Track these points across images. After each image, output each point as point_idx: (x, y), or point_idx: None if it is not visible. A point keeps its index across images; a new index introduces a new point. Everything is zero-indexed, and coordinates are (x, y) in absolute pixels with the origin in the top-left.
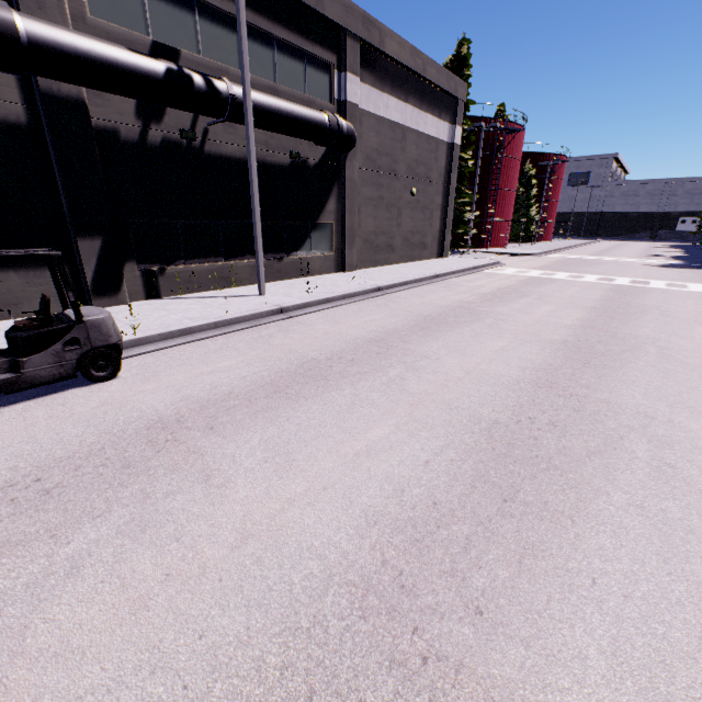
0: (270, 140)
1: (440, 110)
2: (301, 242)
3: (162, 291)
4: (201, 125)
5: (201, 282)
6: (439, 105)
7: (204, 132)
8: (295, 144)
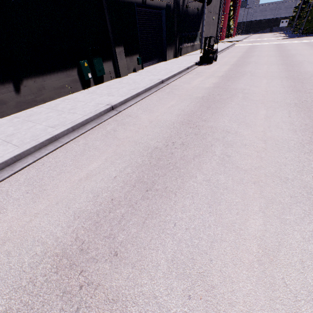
0: (195, 5)
1: None
2: (195, 39)
3: (181, 54)
4: (188, 3)
5: (184, 52)
6: None
7: (188, 5)
8: (198, 5)
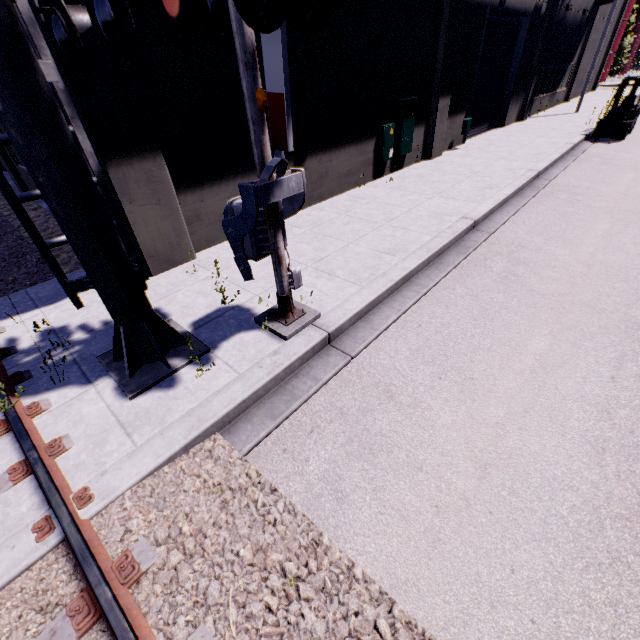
0: (581, 4)
1: None
2: (560, 80)
3: (529, 113)
4: None
5: (536, 108)
6: None
7: (570, 4)
8: (586, 3)
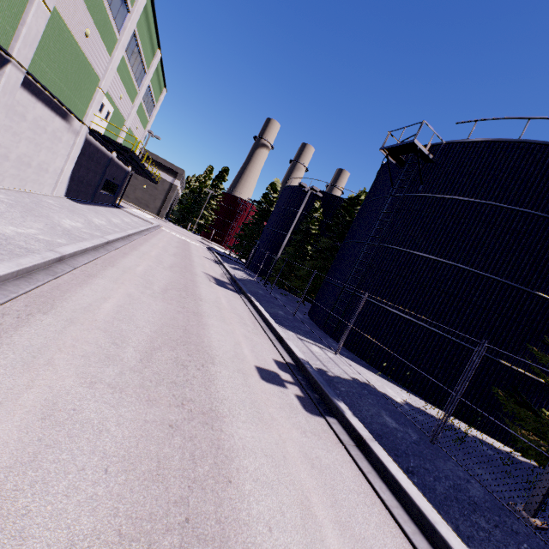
0: None
1: (168, 172)
2: None
3: None
4: None
5: None
6: (168, 171)
7: None
8: None
